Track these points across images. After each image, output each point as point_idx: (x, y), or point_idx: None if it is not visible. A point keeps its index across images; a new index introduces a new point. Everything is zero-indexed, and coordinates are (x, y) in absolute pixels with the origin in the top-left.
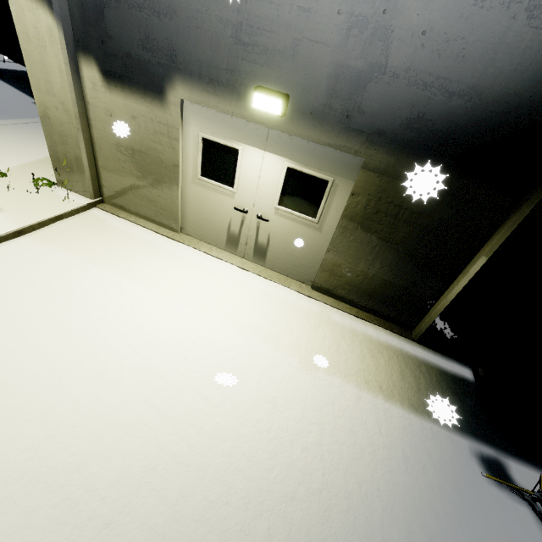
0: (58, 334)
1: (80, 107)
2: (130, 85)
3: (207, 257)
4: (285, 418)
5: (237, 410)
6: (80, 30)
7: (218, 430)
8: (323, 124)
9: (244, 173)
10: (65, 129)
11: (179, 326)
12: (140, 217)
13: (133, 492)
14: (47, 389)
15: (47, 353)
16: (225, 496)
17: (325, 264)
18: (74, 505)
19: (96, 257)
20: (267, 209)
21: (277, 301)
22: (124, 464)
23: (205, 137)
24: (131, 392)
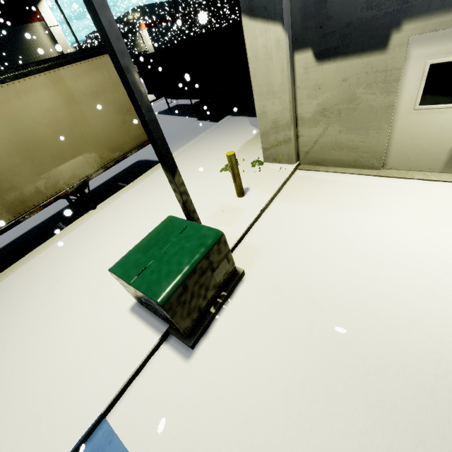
0: (364, 264)
1: (292, 94)
2: (345, 52)
3: (427, 183)
4: None
5: None
6: (298, 29)
7: None
8: None
9: None
10: (278, 116)
11: None
12: (336, 166)
13: None
14: (399, 306)
15: (370, 279)
16: None
17: None
18: None
19: (333, 204)
20: None
21: None
22: None
23: (435, 63)
24: None
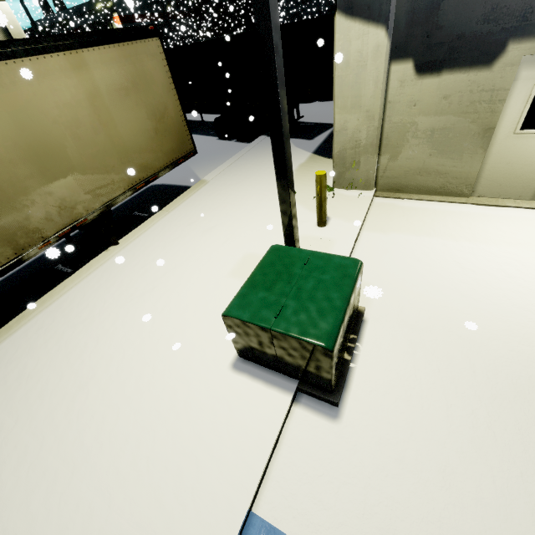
0: (495, 293)
1: (382, 109)
2: (452, 67)
3: (521, 211)
4: None
5: None
6: (401, 36)
7: None
8: None
9: None
10: (362, 134)
11: None
12: (419, 194)
13: None
14: None
15: (509, 308)
16: None
17: None
18: None
19: (433, 233)
20: None
21: None
22: None
23: None
24: None
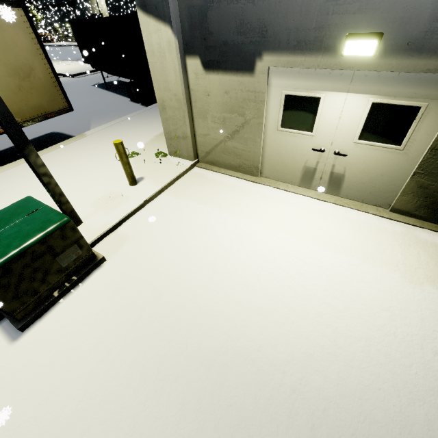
0: (209, 258)
1: (186, 95)
2: (225, 67)
3: (286, 194)
4: (406, 325)
5: (360, 316)
6: (187, 36)
7: (349, 331)
8: (421, 51)
9: (324, 117)
10: (176, 113)
11: (287, 249)
12: (227, 169)
13: (302, 370)
14: (218, 295)
15: (208, 271)
16: (376, 383)
17: (409, 187)
18: (266, 374)
19: (210, 202)
20: (345, 145)
21: (360, 224)
22: (288, 350)
23: (287, 94)
24: (272, 299)
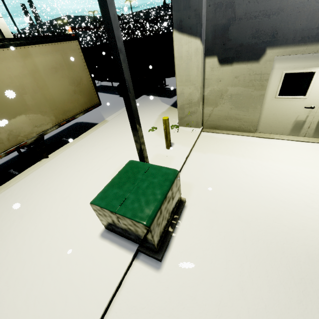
0: (263, 190)
1: (202, 83)
2: (238, 61)
3: (283, 141)
4: None
5: None
6: (209, 44)
7: None
8: None
9: (316, 84)
10: (192, 96)
11: (316, 177)
12: (227, 130)
13: None
14: (292, 215)
15: (270, 199)
16: None
17: None
18: None
19: (232, 153)
20: None
21: None
22: None
23: (287, 72)
24: None
